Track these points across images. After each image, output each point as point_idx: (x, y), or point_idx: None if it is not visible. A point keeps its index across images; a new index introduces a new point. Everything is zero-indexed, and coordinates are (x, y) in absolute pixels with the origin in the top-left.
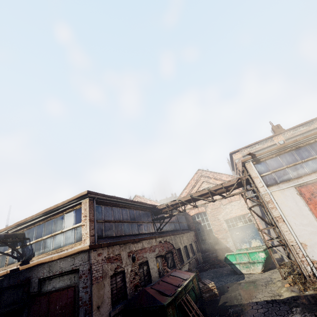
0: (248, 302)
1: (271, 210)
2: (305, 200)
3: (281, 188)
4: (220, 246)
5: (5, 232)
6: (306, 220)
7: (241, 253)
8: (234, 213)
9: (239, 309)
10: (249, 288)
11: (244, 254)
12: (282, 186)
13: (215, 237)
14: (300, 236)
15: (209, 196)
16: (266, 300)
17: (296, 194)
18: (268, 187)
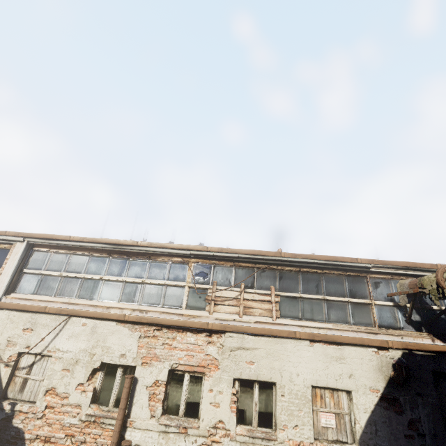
0: None
1: None
2: None
3: None
4: None
5: (366, 266)
6: None
7: None
8: None
9: None
10: None
11: None
12: None
13: None
14: None
15: None
16: None
17: None
18: None
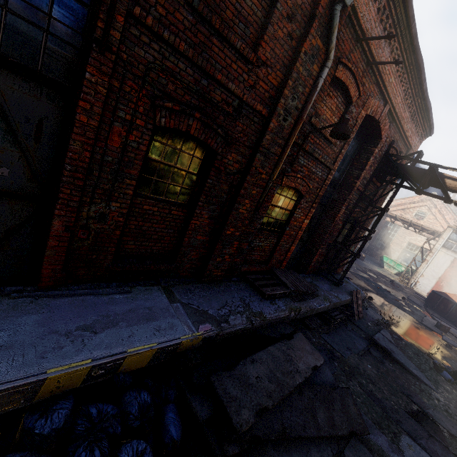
0: (374, 269)
1: (428, 256)
2: (450, 265)
3: (447, 253)
4: (386, 251)
5: None
6: (437, 271)
7: (393, 261)
8: (422, 244)
9: (368, 267)
10: (380, 270)
11: (395, 262)
12: (449, 252)
13: (389, 245)
14: (426, 272)
15: (407, 224)
16: (382, 274)
17: (450, 260)
18: (442, 247)
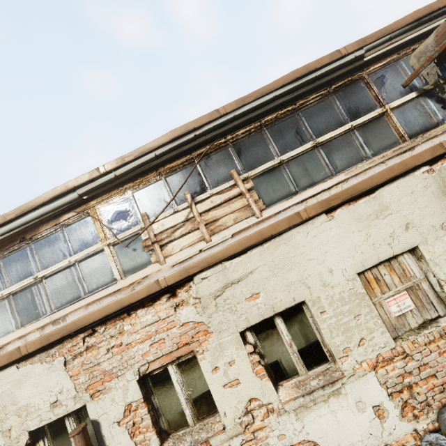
0: None
1: None
2: None
3: None
4: None
5: (357, 55)
6: None
7: None
8: None
9: None
10: None
11: None
12: None
13: None
14: None
15: None
16: None
17: None
18: None
